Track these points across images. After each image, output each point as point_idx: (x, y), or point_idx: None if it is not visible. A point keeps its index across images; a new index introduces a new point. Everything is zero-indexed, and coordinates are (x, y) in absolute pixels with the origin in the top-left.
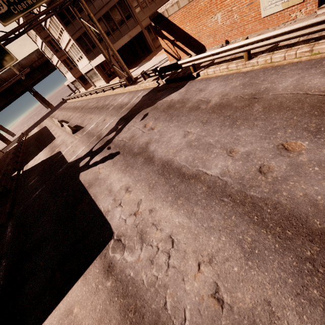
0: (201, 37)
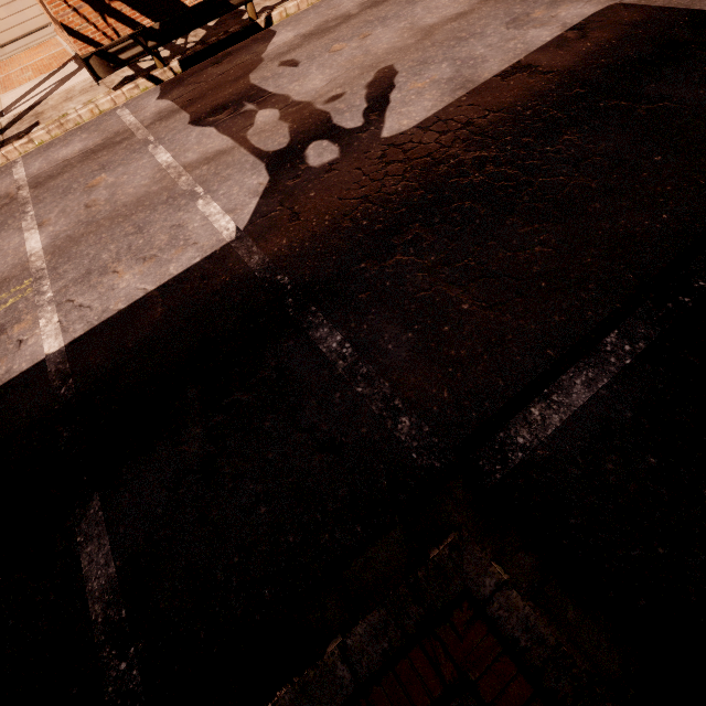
0: None
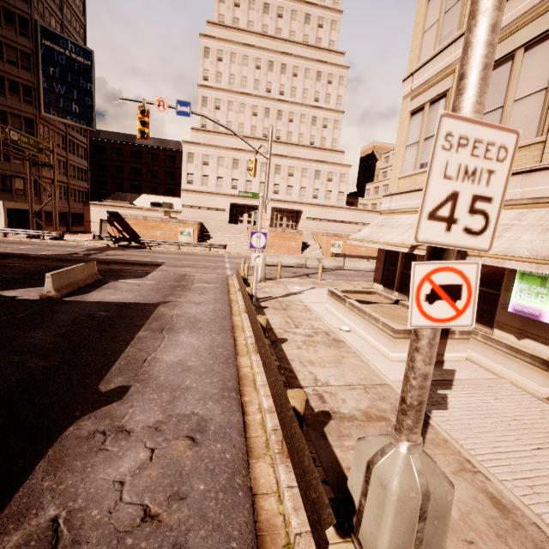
0: (144, 237)
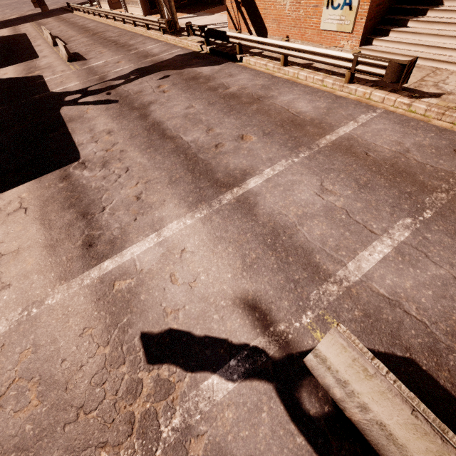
0: (266, 17)
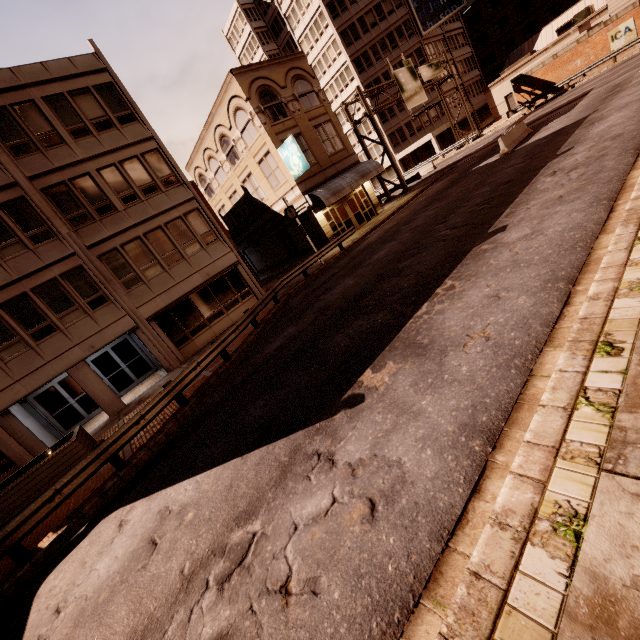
0: (560, 80)
